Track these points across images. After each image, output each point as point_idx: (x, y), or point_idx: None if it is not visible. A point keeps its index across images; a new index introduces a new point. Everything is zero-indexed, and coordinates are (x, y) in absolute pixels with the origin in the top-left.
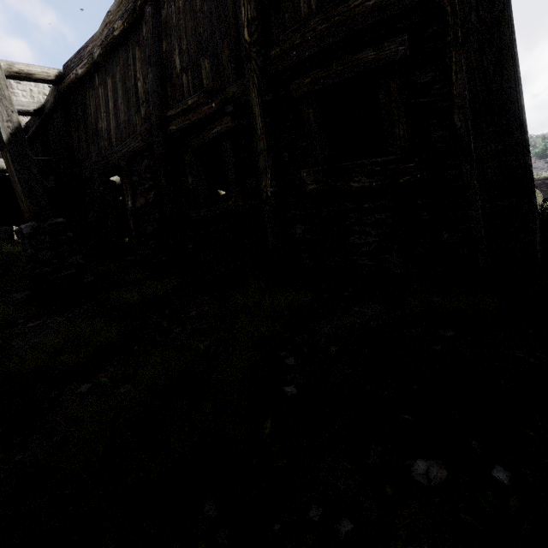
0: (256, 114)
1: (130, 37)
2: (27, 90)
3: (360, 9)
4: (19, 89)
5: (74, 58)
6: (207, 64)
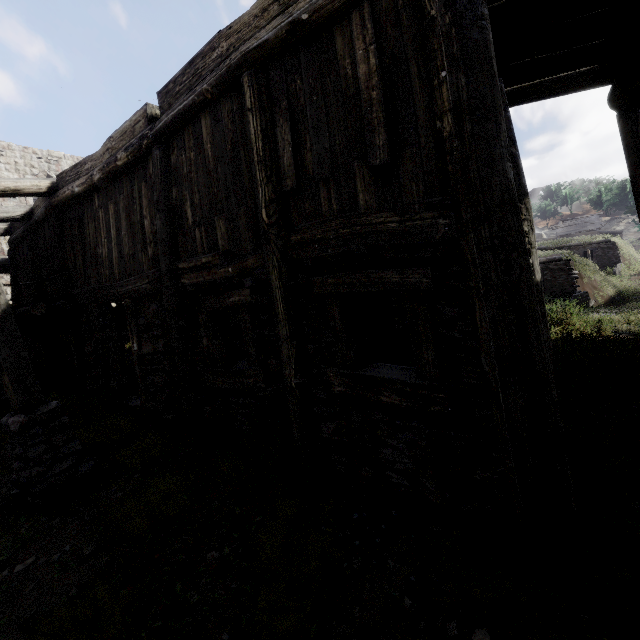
0: (277, 298)
1: (135, 169)
2: (11, 162)
3: (382, 228)
4: (1, 162)
5: (70, 172)
6: (222, 225)
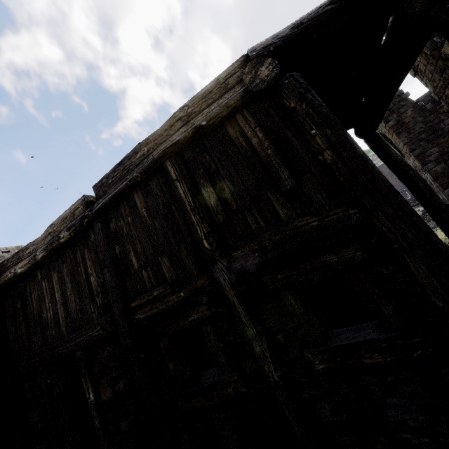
0: (235, 304)
1: (77, 241)
2: None
3: (307, 227)
4: None
5: (12, 258)
6: (167, 261)
